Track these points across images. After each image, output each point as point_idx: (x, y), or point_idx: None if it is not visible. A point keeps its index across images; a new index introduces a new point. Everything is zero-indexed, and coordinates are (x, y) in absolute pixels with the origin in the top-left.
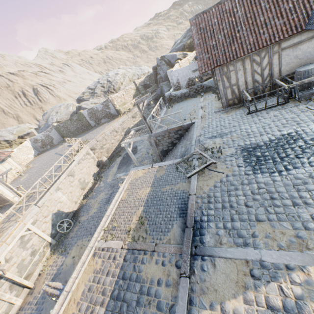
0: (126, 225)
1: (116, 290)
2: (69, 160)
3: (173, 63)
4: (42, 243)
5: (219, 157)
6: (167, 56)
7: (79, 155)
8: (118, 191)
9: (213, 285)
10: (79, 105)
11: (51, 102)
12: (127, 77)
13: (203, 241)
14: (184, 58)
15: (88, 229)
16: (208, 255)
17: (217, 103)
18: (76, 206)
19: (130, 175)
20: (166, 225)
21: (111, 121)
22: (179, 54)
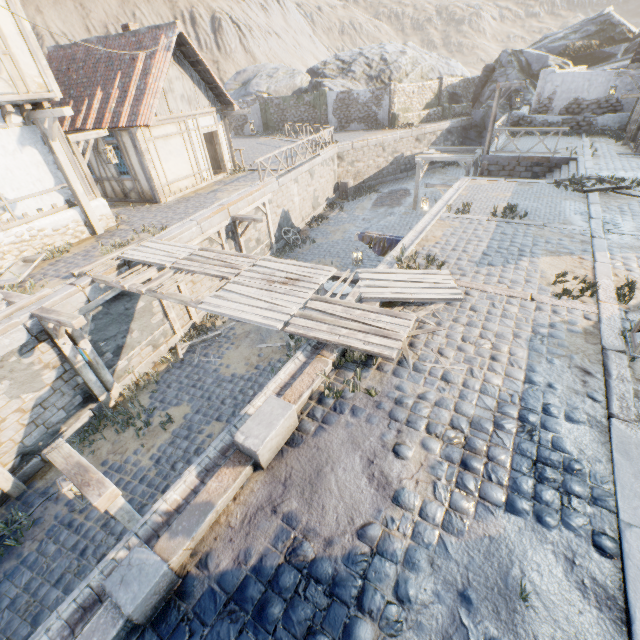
0: (483, 210)
1: (496, 237)
2: (307, 154)
3: (536, 70)
4: (266, 238)
5: (633, 187)
6: (527, 53)
7: (326, 152)
8: (451, 187)
9: (638, 246)
10: (317, 79)
11: (236, 60)
12: (419, 68)
13: (619, 228)
14: (559, 69)
15: (333, 252)
16: (628, 234)
17: (620, 148)
18: (302, 225)
19: (465, 181)
20: (555, 217)
21: (374, 131)
22: (554, 58)
